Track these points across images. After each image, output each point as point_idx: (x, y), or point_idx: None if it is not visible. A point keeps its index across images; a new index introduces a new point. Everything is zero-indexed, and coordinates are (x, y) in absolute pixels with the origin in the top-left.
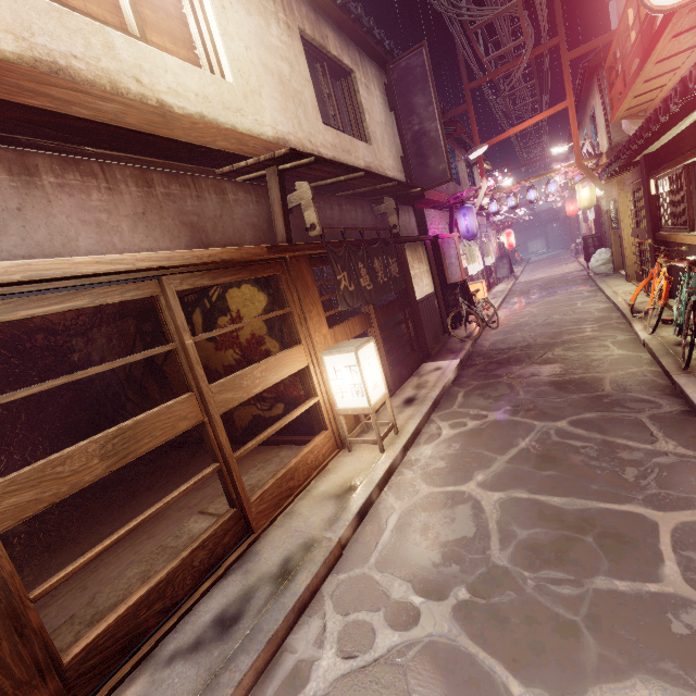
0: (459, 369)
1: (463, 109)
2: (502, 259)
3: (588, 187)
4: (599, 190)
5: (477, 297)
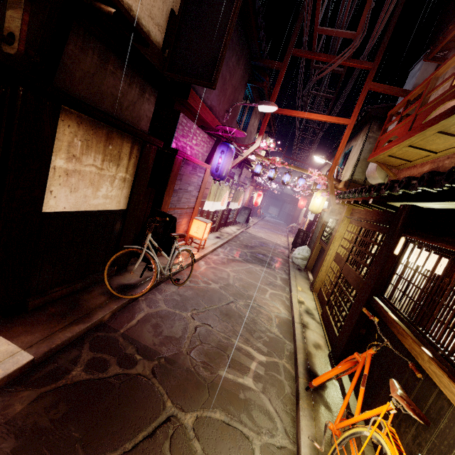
0: (6, 384)
1: (278, 66)
2: (246, 209)
3: (322, 198)
4: (325, 204)
5: (197, 234)
